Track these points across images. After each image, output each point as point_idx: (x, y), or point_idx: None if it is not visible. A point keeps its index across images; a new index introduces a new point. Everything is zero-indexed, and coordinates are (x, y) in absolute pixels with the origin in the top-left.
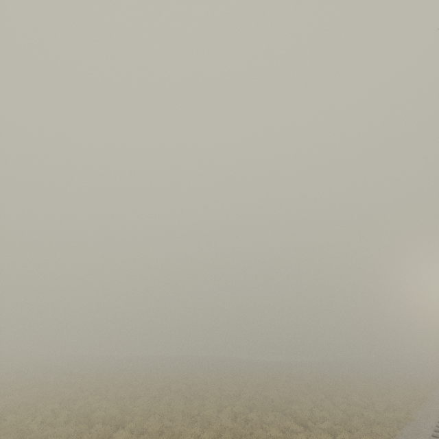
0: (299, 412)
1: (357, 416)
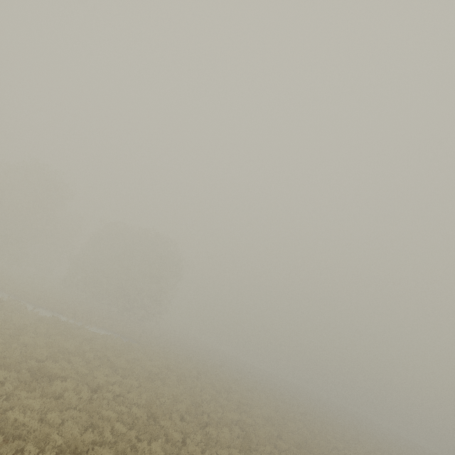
0: None
1: None
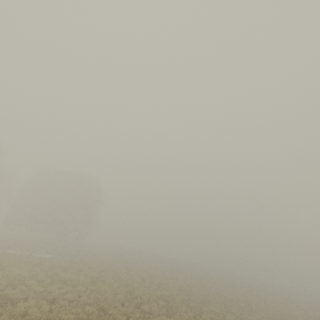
0: None
1: None
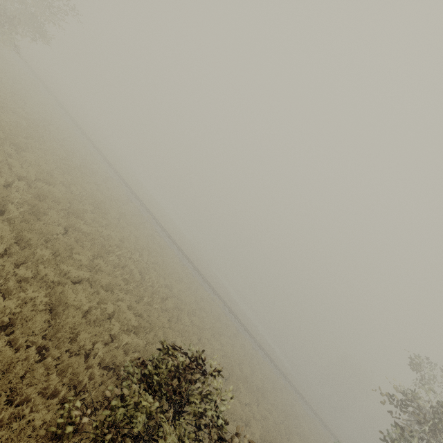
0: None
1: None
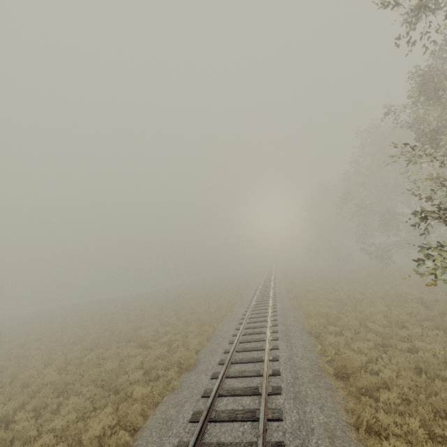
0: (143, 336)
1: (194, 321)
